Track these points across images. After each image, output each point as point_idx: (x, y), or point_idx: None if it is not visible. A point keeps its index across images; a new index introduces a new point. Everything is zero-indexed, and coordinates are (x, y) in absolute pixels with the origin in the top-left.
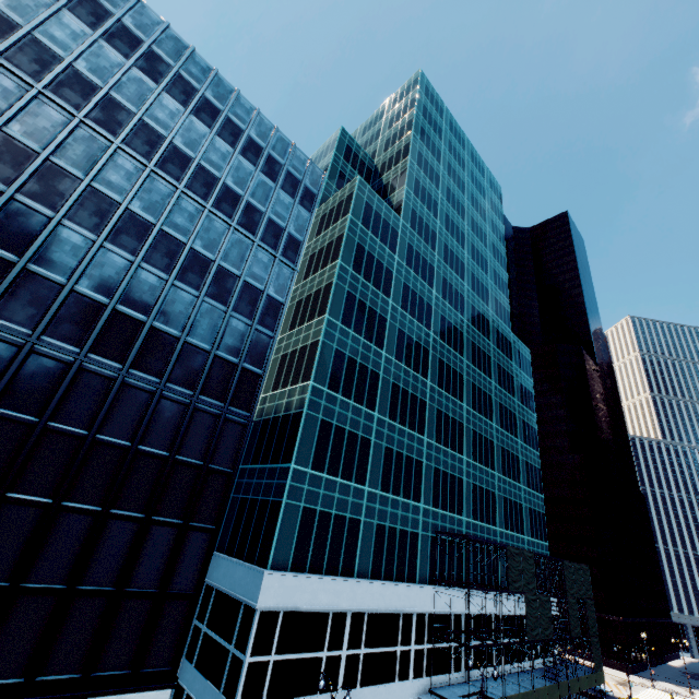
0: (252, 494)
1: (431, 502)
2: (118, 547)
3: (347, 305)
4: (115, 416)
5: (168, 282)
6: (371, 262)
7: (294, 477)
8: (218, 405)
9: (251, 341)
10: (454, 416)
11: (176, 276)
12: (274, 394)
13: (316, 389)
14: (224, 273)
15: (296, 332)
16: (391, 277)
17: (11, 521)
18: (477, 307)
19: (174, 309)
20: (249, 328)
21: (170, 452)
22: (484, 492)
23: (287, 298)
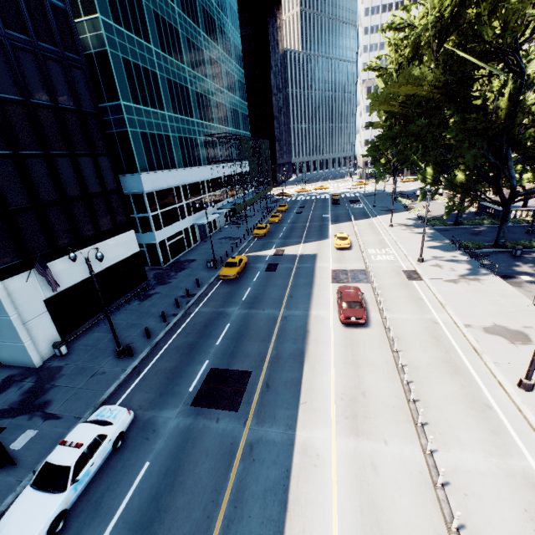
0: None
1: (199, 118)
2: (70, 174)
3: None
4: None
5: None
6: None
7: (127, 112)
8: (56, 52)
9: None
10: (197, 44)
11: None
12: None
13: (106, 24)
14: None
15: None
16: None
17: (1, 170)
18: None
19: None
20: None
21: (53, 102)
22: (221, 105)
23: None
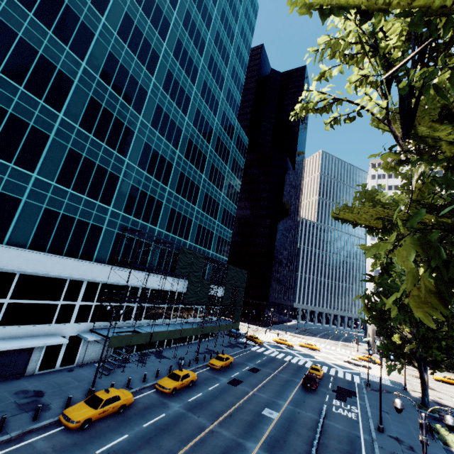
0: None
1: (123, 209)
2: None
3: None
4: None
5: None
6: None
7: None
8: None
9: None
10: (165, 156)
11: None
12: None
13: None
14: None
15: None
16: None
17: None
18: (210, 85)
19: None
20: None
21: None
22: (182, 216)
23: None
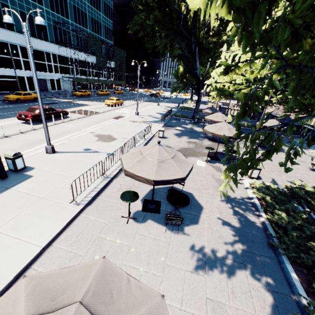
0: None
1: (50, 8)
2: None
3: None
4: None
5: None
6: None
7: None
8: None
9: None
10: None
11: None
12: None
13: None
14: None
15: None
16: None
17: None
18: None
19: None
20: None
21: None
22: (80, 11)
23: None
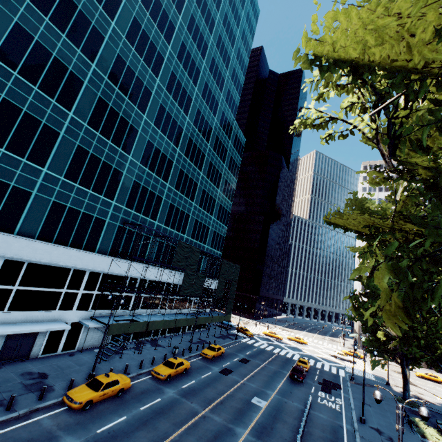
0: None
1: (126, 204)
2: None
3: None
4: None
5: None
6: None
7: None
8: None
9: None
10: (166, 153)
11: None
12: None
13: None
14: None
15: None
16: (119, 2)
17: None
18: (211, 87)
19: None
20: None
21: None
22: (180, 211)
23: None
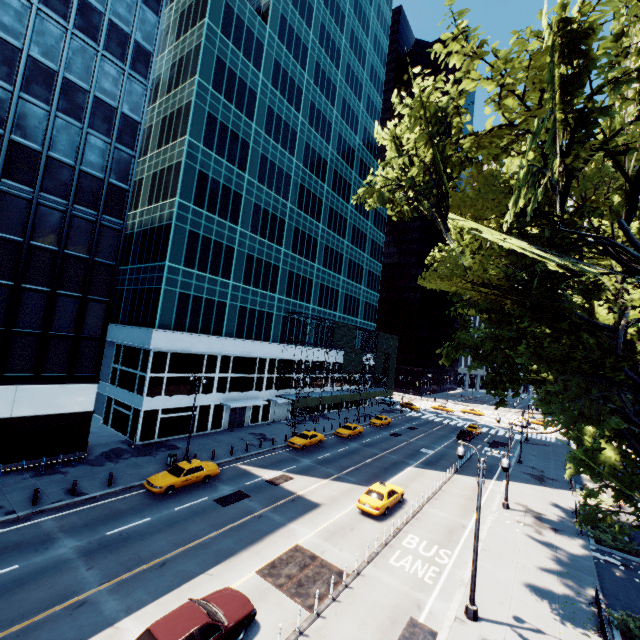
0: (141, 285)
1: (285, 294)
2: (36, 308)
3: (209, 127)
4: (2, 218)
5: (14, 94)
6: (233, 81)
7: (169, 272)
8: (93, 214)
9: (113, 159)
10: (311, 233)
11: (21, 88)
12: (149, 209)
13: (182, 205)
14: (71, 87)
15: (163, 151)
16: (255, 99)
17: None
18: (345, 136)
19: (28, 123)
20: (109, 146)
21: (59, 248)
22: (330, 289)
23: (143, 118)
